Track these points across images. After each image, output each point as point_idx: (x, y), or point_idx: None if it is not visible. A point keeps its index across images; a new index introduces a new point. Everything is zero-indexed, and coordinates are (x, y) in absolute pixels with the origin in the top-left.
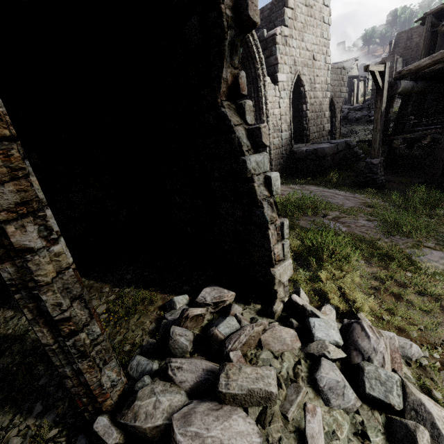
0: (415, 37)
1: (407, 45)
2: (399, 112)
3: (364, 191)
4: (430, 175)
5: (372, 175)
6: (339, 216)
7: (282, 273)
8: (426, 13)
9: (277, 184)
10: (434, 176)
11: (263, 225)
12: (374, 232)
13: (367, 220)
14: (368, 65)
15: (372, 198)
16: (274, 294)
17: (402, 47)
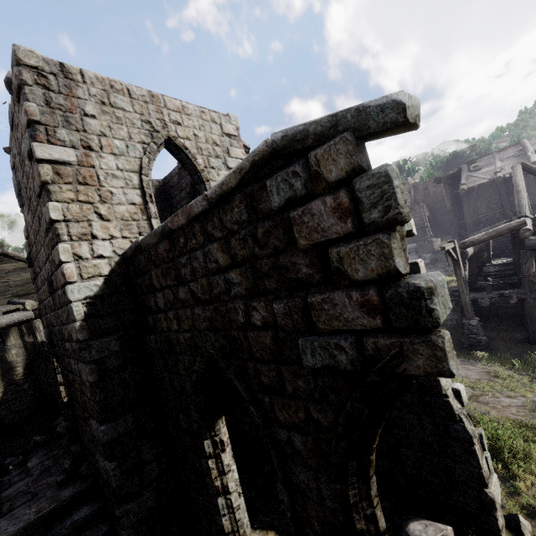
0: (430, 188)
1: (426, 193)
2: (468, 269)
3: (476, 356)
4: (531, 332)
5: (475, 336)
6: (475, 393)
7: (497, 494)
8: (440, 177)
9: (464, 394)
10: (535, 333)
11: (466, 440)
12: (529, 413)
13: (509, 397)
14: (444, 246)
15: (491, 364)
16: (494, 522)
17: (422, 195)
